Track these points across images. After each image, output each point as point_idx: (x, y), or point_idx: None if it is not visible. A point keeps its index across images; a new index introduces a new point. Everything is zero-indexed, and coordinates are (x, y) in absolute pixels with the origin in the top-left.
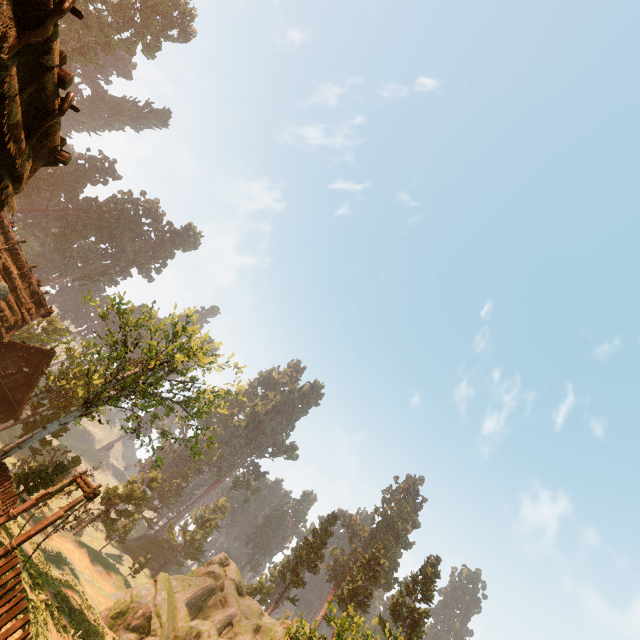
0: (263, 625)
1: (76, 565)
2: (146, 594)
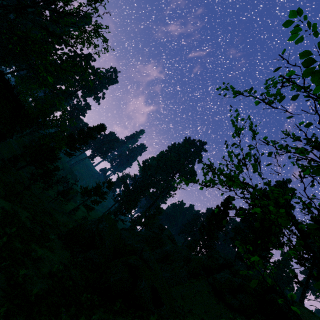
0: (191, 257)
1: (61, 221)
2: (91, 223)
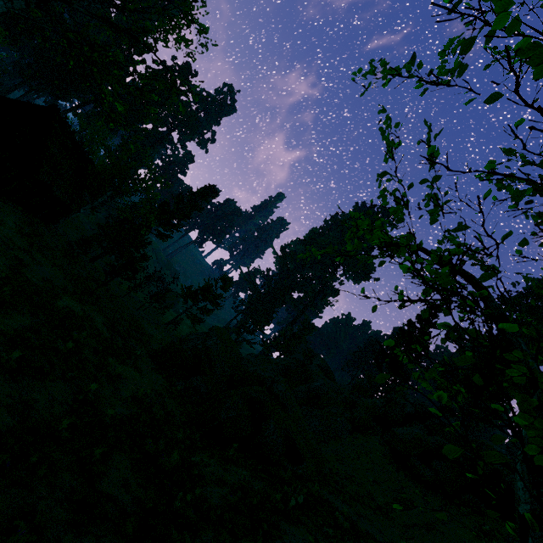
0: (358, 401)
1: (155, 335)
2: (195, 338)
